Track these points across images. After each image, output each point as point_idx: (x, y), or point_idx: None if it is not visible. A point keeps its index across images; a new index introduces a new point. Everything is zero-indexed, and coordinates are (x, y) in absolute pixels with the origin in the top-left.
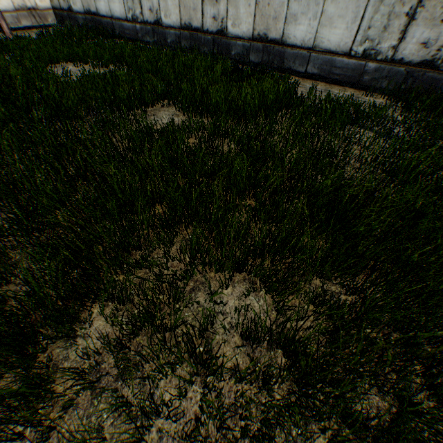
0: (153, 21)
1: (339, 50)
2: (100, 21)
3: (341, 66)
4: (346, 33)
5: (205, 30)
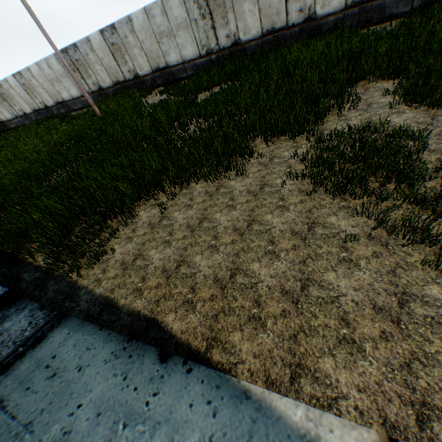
0: (24, 114)
1: (80, 96)
2: (6, 124)
3: (85, 101)
4: (76, 90)
5: (42, 109)
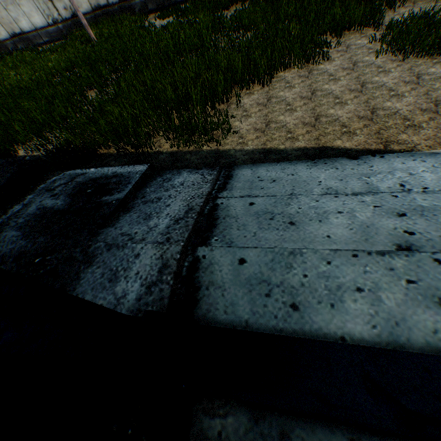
0: None
1: (46, 26)
2: None
3: (53, 32)
4: (40, 17)
5: None
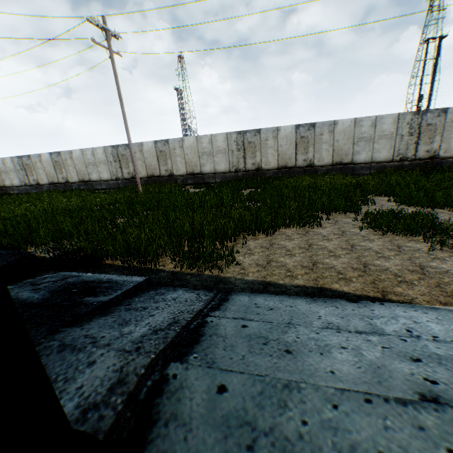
0: (36, 184)
1: (109, 179)
2: (7, 189)
3: (112, 184)
4: (108, 174)
5: (61, 182)
